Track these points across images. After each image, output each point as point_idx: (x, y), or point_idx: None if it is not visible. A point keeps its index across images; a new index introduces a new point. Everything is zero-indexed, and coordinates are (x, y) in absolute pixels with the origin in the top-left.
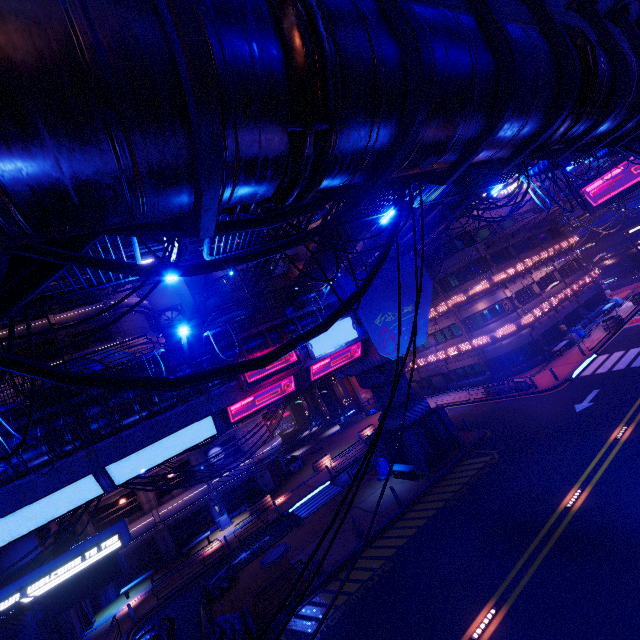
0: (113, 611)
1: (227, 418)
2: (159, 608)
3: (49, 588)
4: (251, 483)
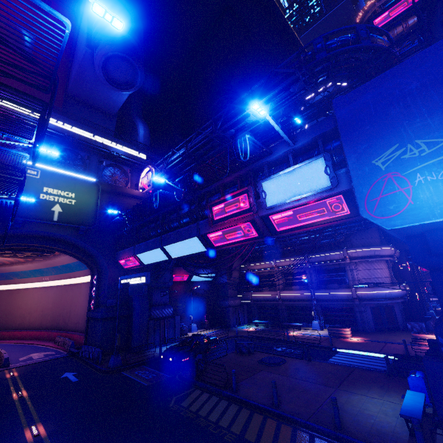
0: (248, 326)
1: (210, 242)
2: (244, 338)
3: (133, 283)
4: (350, 312)
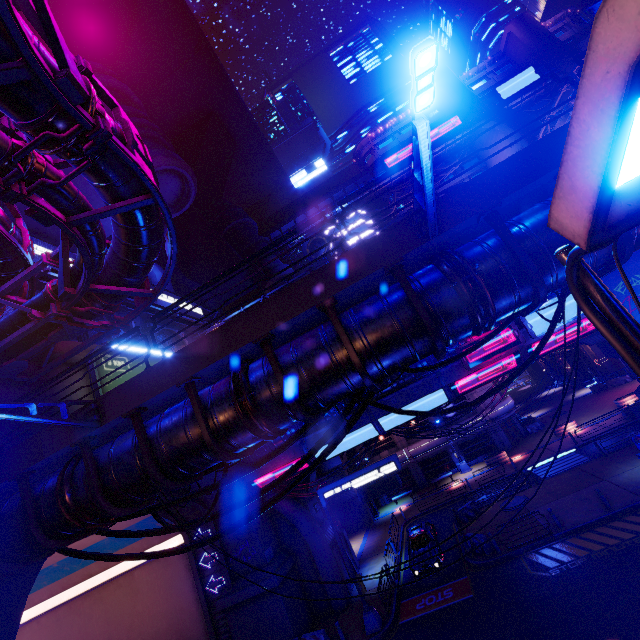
0: (389, 510)
1: (455, 390)
2: (421, 517)
3: (363, 483)
4: (485, 438)
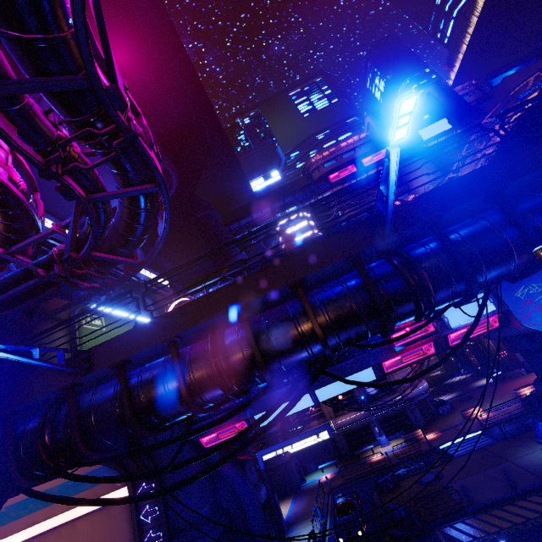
0: (315, 478)
1: (382, 369)
2: (345, 486)
3: (299, 449)
4: (402, 416)
